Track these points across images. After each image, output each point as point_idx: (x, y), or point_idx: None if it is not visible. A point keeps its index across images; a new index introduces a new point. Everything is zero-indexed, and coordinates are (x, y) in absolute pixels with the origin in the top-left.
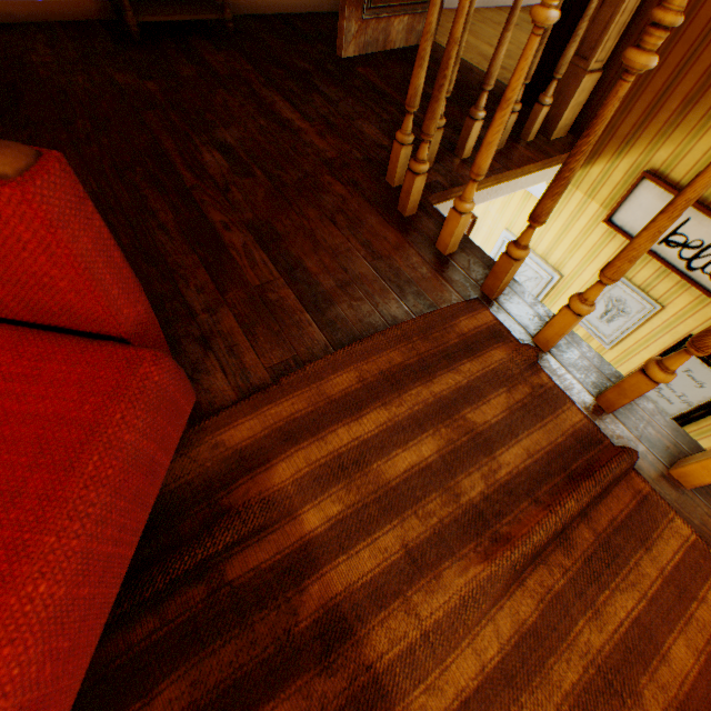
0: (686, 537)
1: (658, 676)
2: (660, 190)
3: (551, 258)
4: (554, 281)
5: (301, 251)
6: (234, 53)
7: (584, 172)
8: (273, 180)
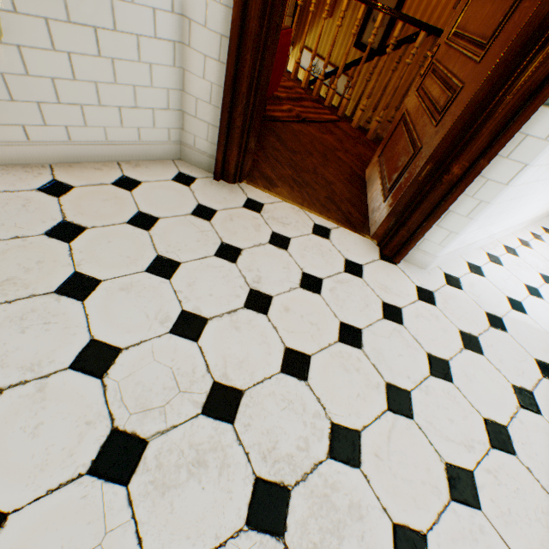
0: None
1: None
2: (307, 51)
3: None
4: None
5: None
6: None
7: (294, 52)
8: None
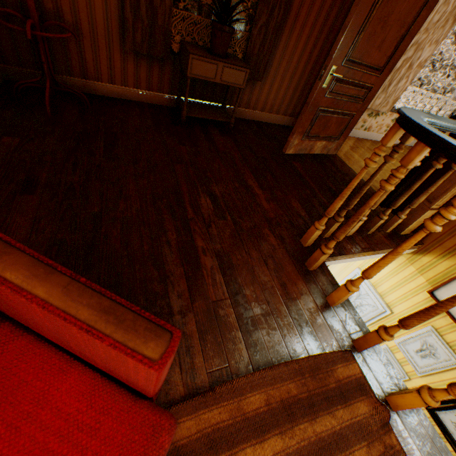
0: None
1: None
2: None
3: (386, 297)
4: (386, 313)
5: (244, 280)
6: (229, 138)
7: (418, 257)
8: (236, 224)
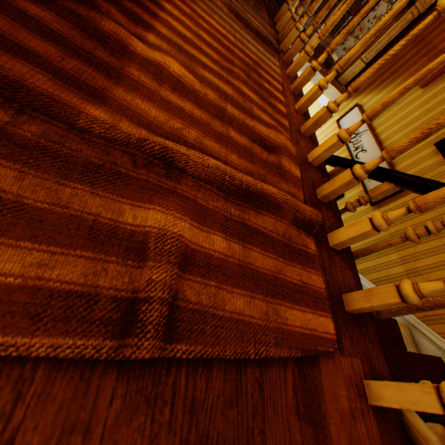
0: (276, 64)
1: (243, 40)
2: (358, 111)
3: None
4: None
5: None
6: None
7: (342, 104)
8: None
